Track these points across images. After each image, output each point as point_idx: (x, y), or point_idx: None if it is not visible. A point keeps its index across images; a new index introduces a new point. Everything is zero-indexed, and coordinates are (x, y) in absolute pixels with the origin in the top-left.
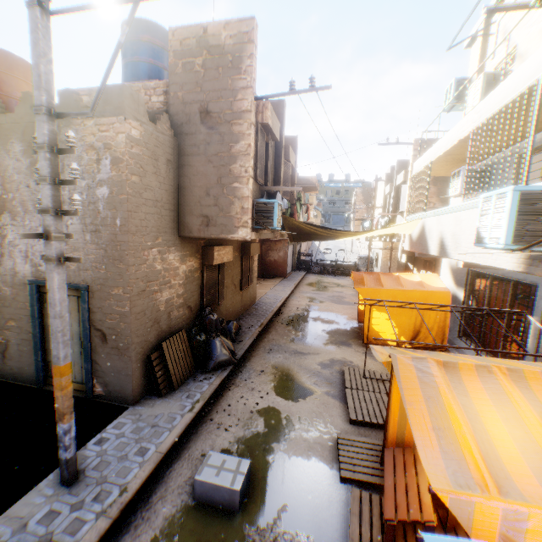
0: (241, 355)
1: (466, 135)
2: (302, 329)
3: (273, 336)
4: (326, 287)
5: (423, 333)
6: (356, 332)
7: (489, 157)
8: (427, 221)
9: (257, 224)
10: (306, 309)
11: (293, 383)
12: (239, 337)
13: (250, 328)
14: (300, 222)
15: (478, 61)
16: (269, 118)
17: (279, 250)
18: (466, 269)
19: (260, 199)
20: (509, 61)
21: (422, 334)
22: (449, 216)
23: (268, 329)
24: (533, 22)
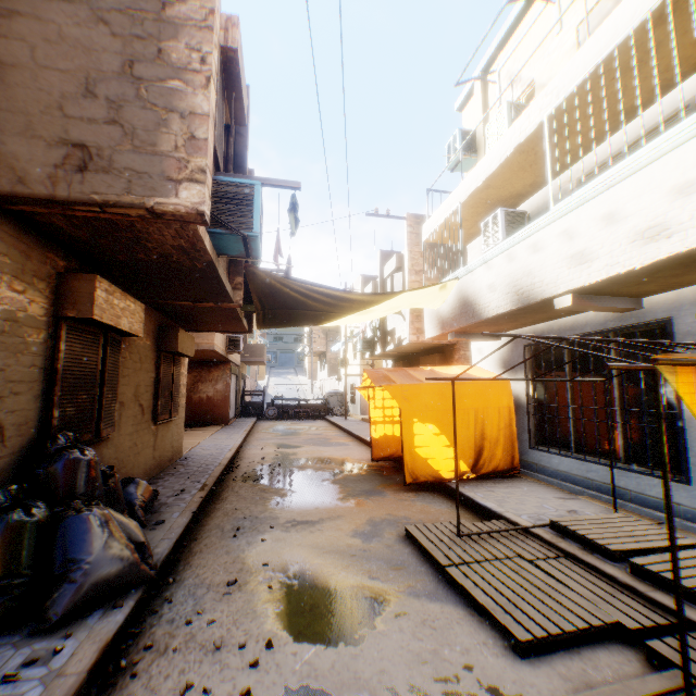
0: (166, 553)
1: (531, 132)
2: (287, 483)
3: (233, 504)
4: (295, 431)
5: (488, 449)
6: (377, 474)
7: (525, 200)
8: (471, 277)
9: (214, 225)
10: (280, 457)
11: (323, 590)
12: (153, 516)
13: (178, 495)
14: (282, 276)
15: (482, 111)
16: (239, 48)
17: (215, 380)
18: (520, 348)
19: (222, 176)
20: (523, 103)
21: (487, 452)
22: (524, 243)
23: (219, 493)
24: (553, 50)
